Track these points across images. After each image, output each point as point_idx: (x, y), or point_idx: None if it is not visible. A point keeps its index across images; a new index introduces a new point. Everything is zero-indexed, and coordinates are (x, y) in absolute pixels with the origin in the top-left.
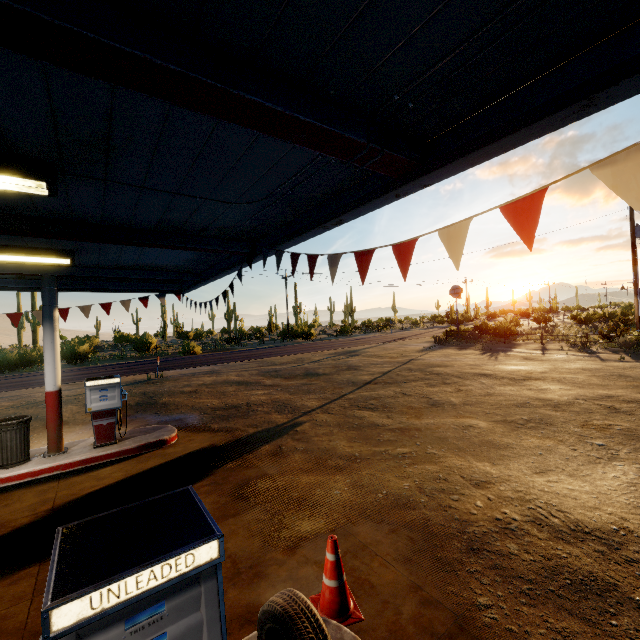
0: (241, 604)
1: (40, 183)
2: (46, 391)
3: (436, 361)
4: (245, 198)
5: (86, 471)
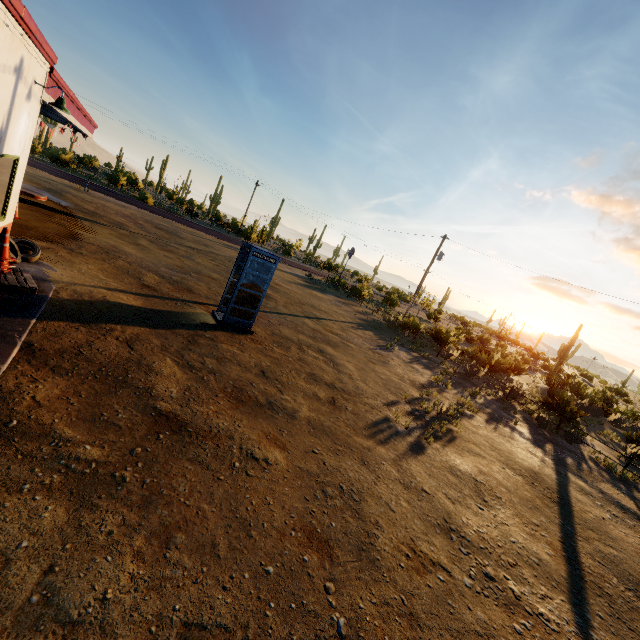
0: None
1: None
2: None
3: None
4: None
5: None
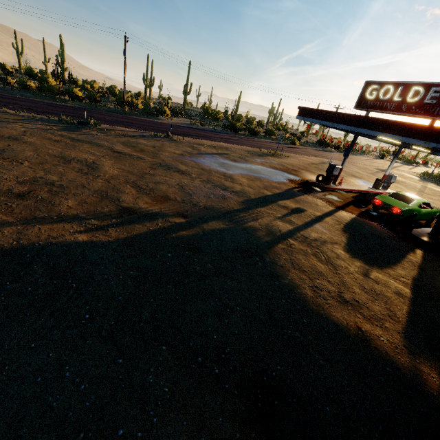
0: None
1: None
2: (386, 174)
3: (437, 190)
4: None
5: None
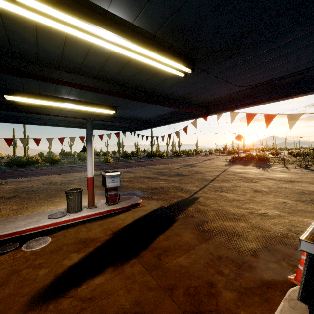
0: (256, 279)
1: (189, 69)
2: (88, 177)
3: (238, 171)
4: (247, 83)
5: (111, 216)
